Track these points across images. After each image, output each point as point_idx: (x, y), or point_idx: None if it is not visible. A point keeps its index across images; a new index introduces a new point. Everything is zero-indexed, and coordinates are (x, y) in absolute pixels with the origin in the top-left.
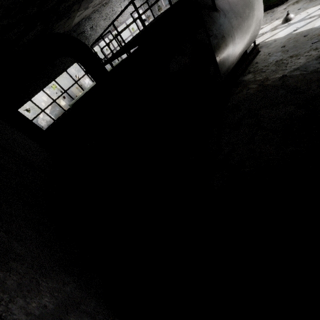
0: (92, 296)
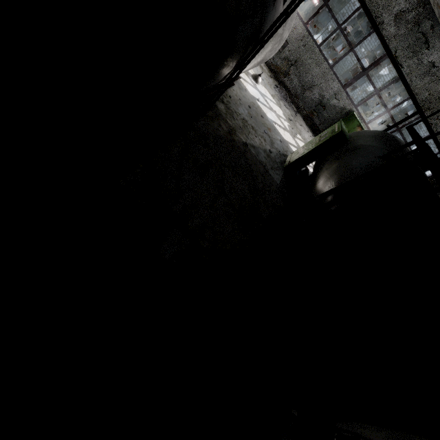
0: None
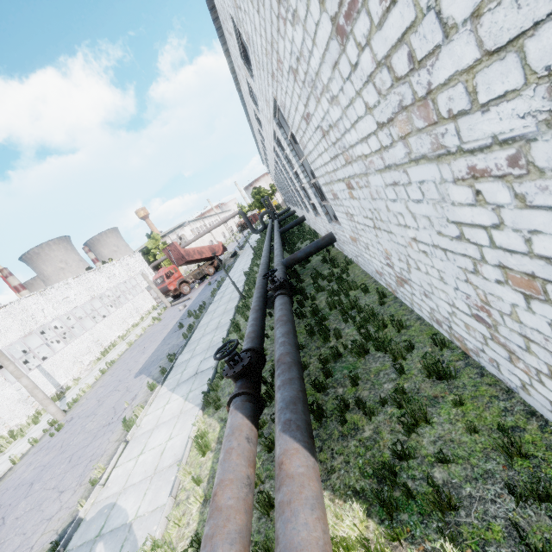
0: None
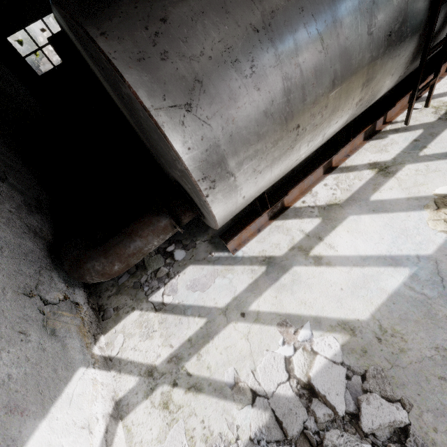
0: (26, 168)
